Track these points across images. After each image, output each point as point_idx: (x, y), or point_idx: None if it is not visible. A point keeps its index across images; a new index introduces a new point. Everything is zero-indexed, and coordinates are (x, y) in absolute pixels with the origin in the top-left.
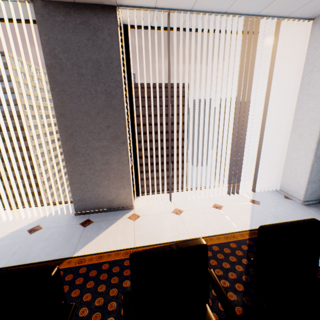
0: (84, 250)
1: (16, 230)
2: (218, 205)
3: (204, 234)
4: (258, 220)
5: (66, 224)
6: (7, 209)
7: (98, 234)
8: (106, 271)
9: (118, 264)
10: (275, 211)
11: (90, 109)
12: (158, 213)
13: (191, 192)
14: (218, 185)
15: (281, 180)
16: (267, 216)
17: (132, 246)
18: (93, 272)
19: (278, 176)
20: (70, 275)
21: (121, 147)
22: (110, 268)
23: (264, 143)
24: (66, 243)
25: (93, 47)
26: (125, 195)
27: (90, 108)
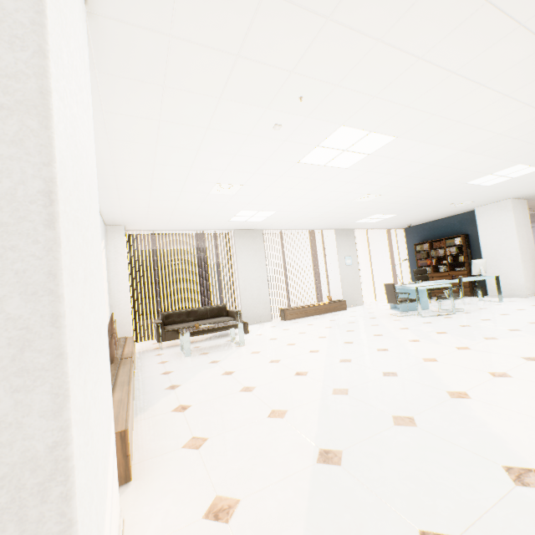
0: None
1: None
2: None
3: None
4: None
5: None
6: None
7: None
8: None
9: None
10: None
11: None
12: None
13: None
14: None
15: None
16: None
17: None
18: None
19: None
20: None
21: None
22: None
23: None
24: None
25: None
26: None
27: None
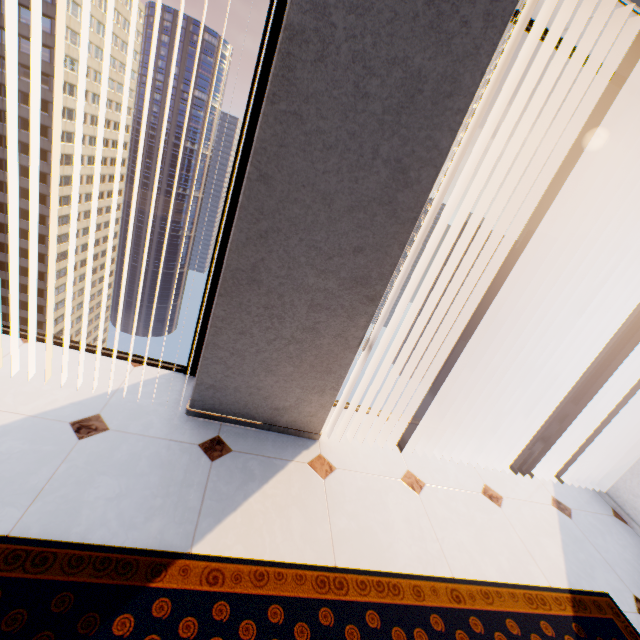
0: (218, 538)
1: (42, 414)
2: (492, 491)
3: (481, 573)
4: (579, 564)
5: (166, 434)
6: (18, 334)
7: (247, 496)
8: (278, 631)
9: (305, 614)
10: (606, 548)
11: (339, 191)
12: (374, 474)
13: (432, 432)
14: (483, 434)
15: (618, 476)
16: (593, 557)
17: (329, 560)
18: (248, 626)
19: (614, 464)
20: (191, 621)
21: (360, 307)
22: (288, 625)
23: (615, 388)
24: (170, 501)
25: (430, 31)
26: (316, 408)
27: (341, 188)
